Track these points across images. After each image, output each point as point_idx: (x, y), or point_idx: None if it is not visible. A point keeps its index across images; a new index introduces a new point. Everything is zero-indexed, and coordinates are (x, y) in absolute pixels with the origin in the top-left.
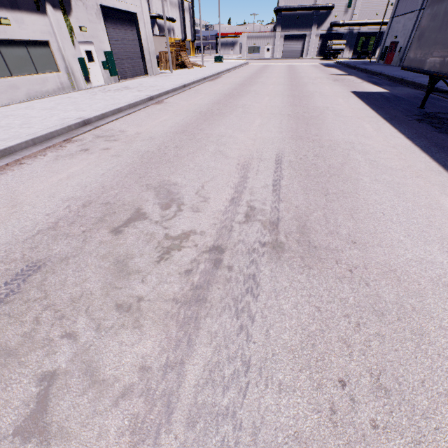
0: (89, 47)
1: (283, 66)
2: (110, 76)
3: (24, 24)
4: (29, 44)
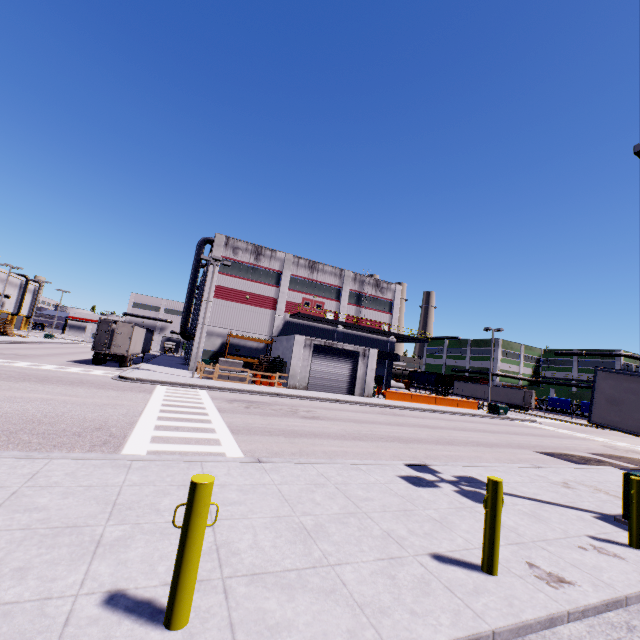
0: None
1: None
2: None
3: None
4: None
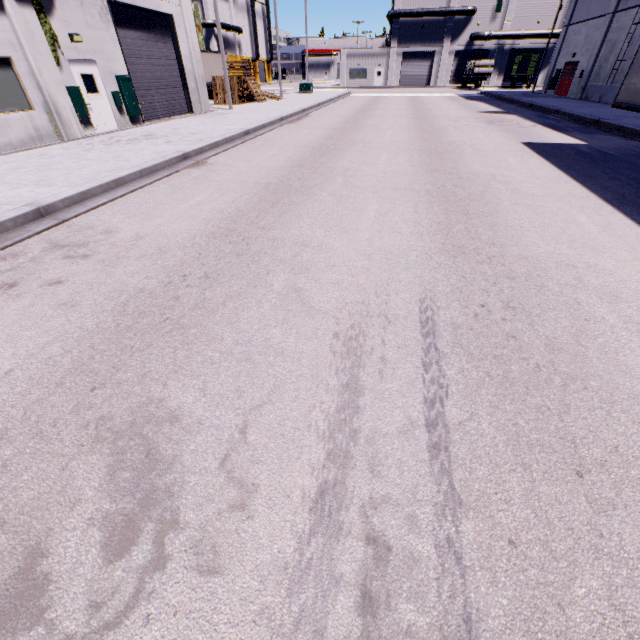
0: (89, 68)
1: (402, 98)
2: (127, 116)
3: None
4: None
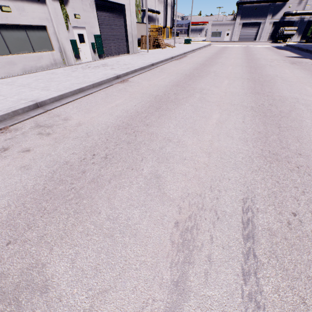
0: (82, 31)
1: (239, 47)
2: (97, 54)
3: (24, 12)
4: (28, 28)
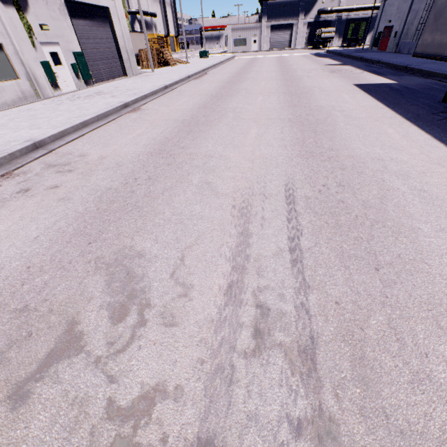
0: (55, 48)
1: (272, 58)
2: (82, 80)
3: None
4: None
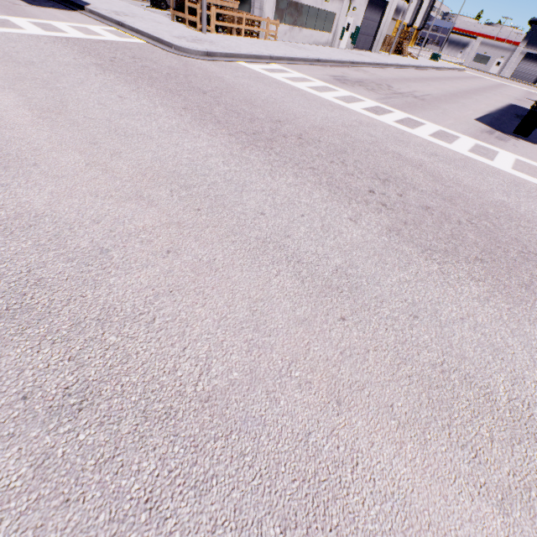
0: (351, 21)
1: (495, 82)
2: (350, 44)
3: (332, 2)
4: (328, 14)
